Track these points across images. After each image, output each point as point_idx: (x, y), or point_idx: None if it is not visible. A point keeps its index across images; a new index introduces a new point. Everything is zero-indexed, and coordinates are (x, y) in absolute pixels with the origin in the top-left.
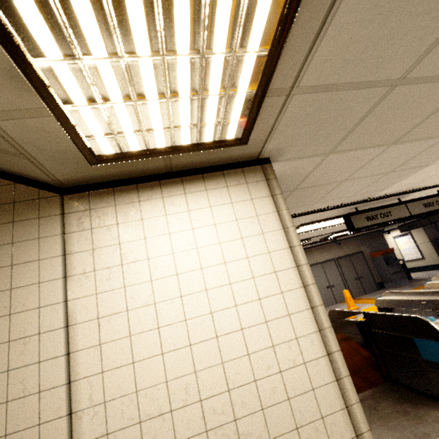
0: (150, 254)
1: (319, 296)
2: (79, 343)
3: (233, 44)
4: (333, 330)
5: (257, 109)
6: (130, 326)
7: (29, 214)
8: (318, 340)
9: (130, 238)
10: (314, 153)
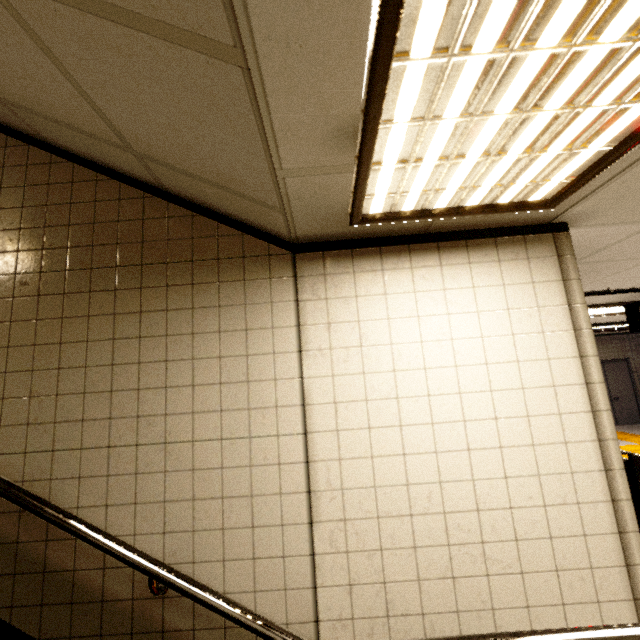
0: (394, 338)
1: (613, 428)
2: (315, 425)
3: (627, 96)
4: (624, 474)
5: (604, 169)
6: (369, 417)
7: (260, 273)
8: (601, 481)
9: (371, 316)
10: (639, 218)
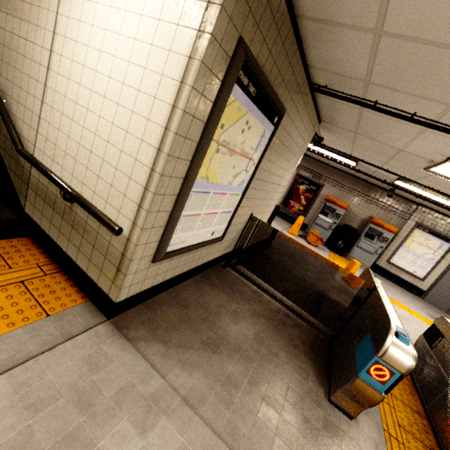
0: None
1: (178, 125)
2: (55, 48)
3: None
4: (166, 158)
5: None
6: (74, 54)
7: None
8: (153, 155)
9: None
10: None
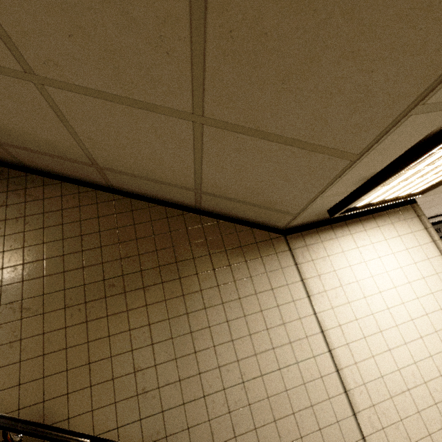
0: (357, 277)
1: None
2: (333, 343)
3: None
4: None
5: None
6: (362, 330)
7: (269, 251)
8: None
9: (340, 266)
10: None
